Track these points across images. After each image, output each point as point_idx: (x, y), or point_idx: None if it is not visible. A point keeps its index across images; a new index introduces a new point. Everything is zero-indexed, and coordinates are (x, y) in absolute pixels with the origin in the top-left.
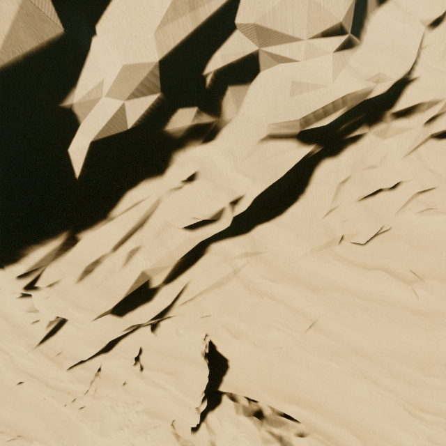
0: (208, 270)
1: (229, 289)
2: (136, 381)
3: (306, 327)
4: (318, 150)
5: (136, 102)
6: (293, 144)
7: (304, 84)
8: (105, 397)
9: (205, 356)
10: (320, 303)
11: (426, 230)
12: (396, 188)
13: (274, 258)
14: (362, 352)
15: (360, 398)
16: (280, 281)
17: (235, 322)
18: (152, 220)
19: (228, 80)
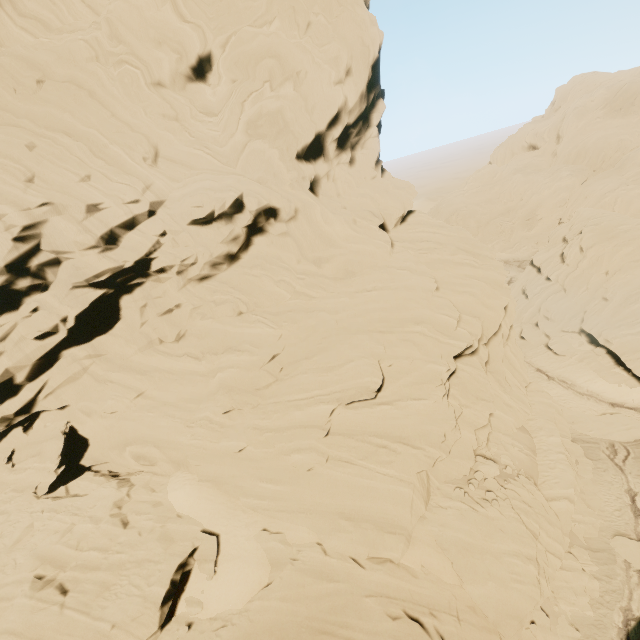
0: (63, 369)
1: (83, 383)
2: (8, 476)
3: (134, 396)
4: (112, 291)
5: None
6: (90, 289)
7: (81, 266)
8: None
9: (65, 434)
10: (146, 380)
11: (202, 328)
12: (181, 307)
13: (114, 357)
14: (169, 403)
15: (162, 427)
16: (118, 371)
17: (87, 404)
18: (12, 335)
19: (45, 266)
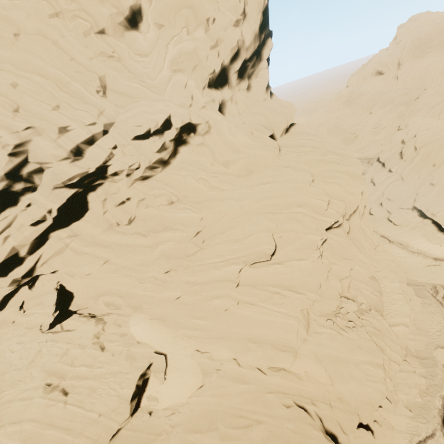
0: (52, 246)
1: (66, 255)
2: (21, 318)
3: (102, 263)
4: (81, 190)
5: None
6: (66, 189)
7: (58, 173)
8: (2, 334)
9: (57, 290)
10: (110, 252)
11: (146, 214)
12: (130, 200)
13: (86, 236)
14: (126, 267)
15: (123, 283)
16: (90, 246)
17: (70, 269)
18: (15, 223)
19: (32, 174)
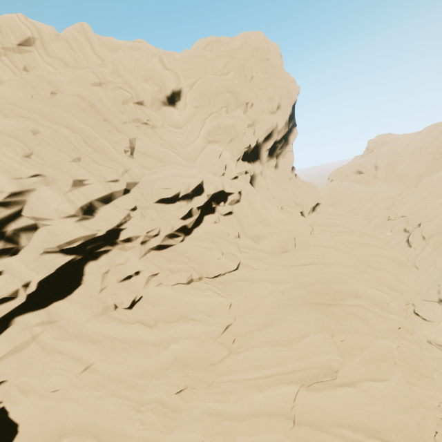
0: (11, 338)
1: (28, 353)
2: None
3: (81, 369)
4: (80, 257)
5: None
6: (60, 255)
7: (56, 233)
8: None
9: None
10: (96, 350)
11: (157, 294)
12: (139, 274)
13: (67, 324)
14: (117, 378)
15: (107, 411)
16: (69, 340)
17: (27, 379)
18: None
19: (21, 231)
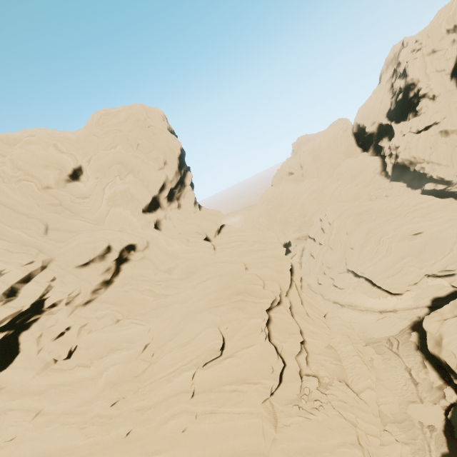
0: None
1: None
2: None
3: (32, 416)
4: (12, 331)
5: None
6: None
7: None
8: None
9: None
10: (43, 399)
11: (89, 340)
12: (70, 329)
13: (14, 387)
14: (64, 412)
15: (58, 437)
16: (18, 398)
17: None
18: None
19: None
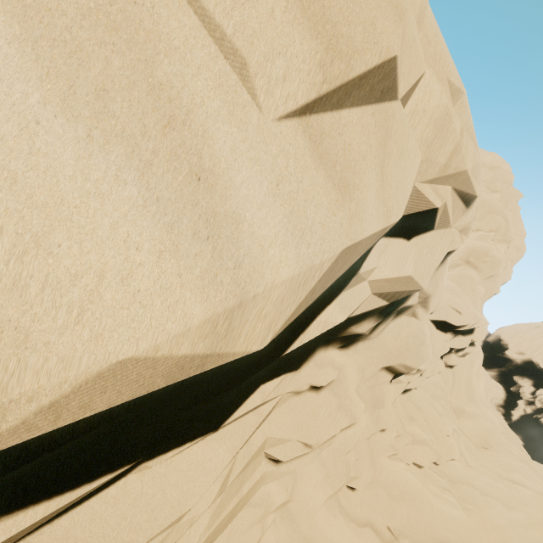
0: (232, 540)
1: None
2: None
3: None
4: None
5: (375, 299)
6: (390, 379)
7: (426, 341)
8: None
9: None
10: None
11: (397, 477)
12: (385, 429)
13: (299, 510)
14: None
15: None
16: None
17: None
18: (256, 440)
19: (396, 311)
